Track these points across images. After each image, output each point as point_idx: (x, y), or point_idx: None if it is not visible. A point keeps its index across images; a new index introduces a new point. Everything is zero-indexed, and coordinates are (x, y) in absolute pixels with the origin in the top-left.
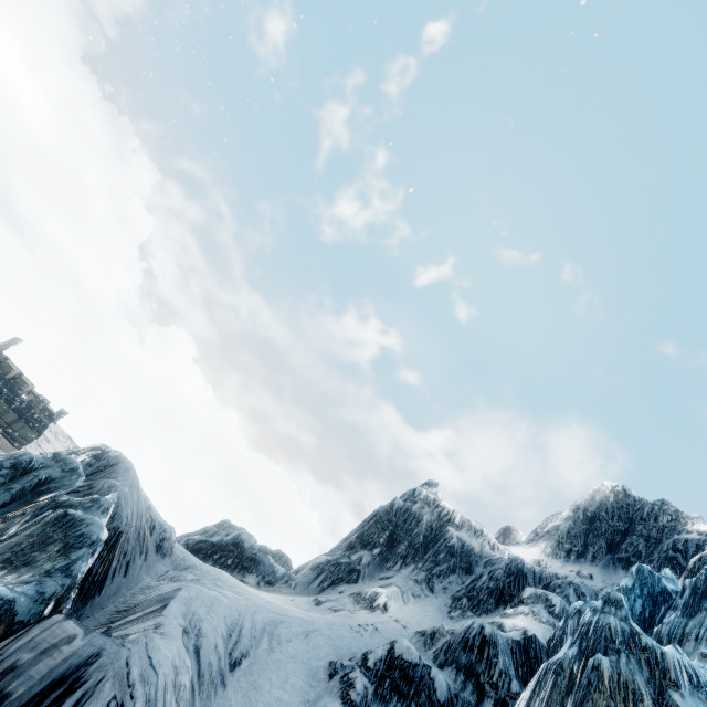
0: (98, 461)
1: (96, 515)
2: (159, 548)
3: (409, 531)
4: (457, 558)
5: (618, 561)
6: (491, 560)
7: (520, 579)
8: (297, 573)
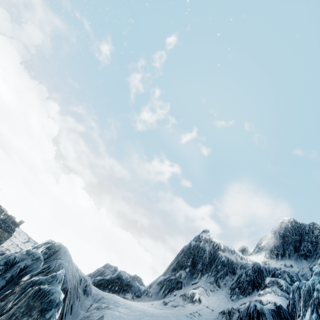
0: (49, 250)
1: (56, 285)
2: (85, 291)
3: (201, 257)
4: (227, 267)
5: (301, 256)
6: (242, 265)
7: (260, 273)
8: (150, 288)
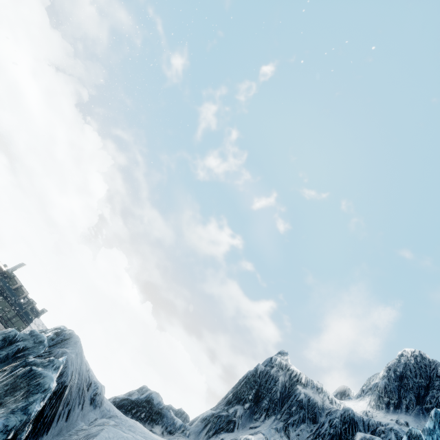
0: (58, 336)
1: (50, 371)
2: (92, 401)
3: (269, 389)
4: (305, 410)
5: (425, 411)
6: (330, 412)
7: (353, 426)
8: (191, 425)
